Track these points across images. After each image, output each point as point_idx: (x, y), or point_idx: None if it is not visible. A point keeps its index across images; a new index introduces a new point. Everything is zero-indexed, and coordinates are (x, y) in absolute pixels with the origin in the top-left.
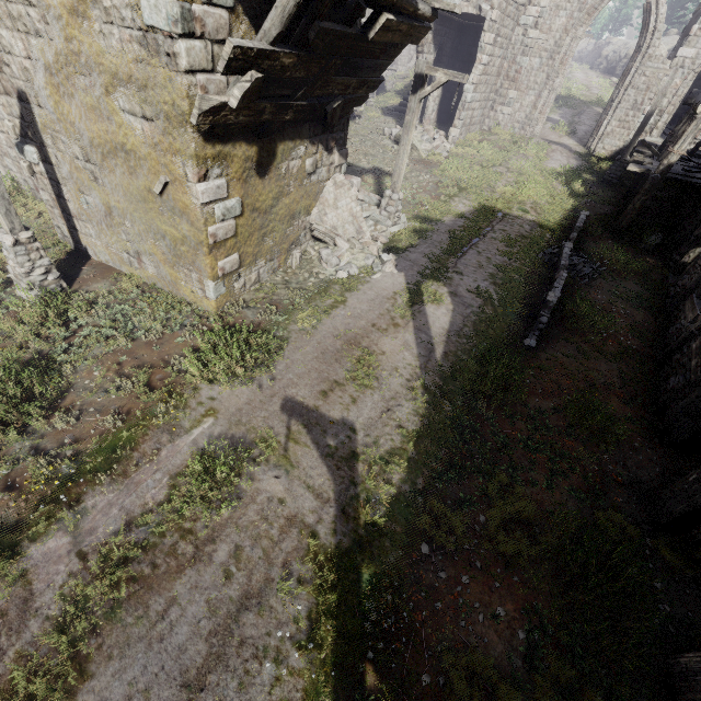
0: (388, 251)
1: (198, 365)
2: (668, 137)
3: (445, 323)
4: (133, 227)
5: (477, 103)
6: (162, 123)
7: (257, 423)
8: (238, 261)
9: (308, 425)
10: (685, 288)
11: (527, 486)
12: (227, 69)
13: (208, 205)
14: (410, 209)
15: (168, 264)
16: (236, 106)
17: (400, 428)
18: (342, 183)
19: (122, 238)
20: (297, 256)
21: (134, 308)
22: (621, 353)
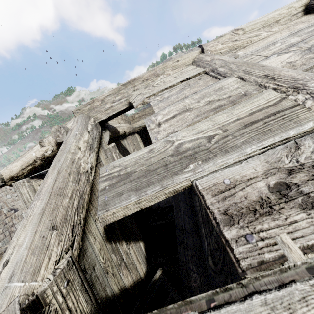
0: None
1: None
2: None
3: None
4: None
5: None
6: None
7: None
8: None
9: None
10: None
11: None
12: None
13: None
14: None
15: None
16: None
17: None
18: None
19: None
20: None
21: None
22: None
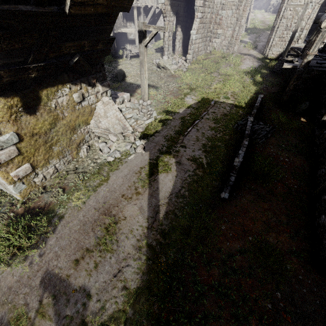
0: (141, 137)
1: None
2: (306, 44)
3: (169, 187)
4: None
5: (200, 39)
6: None
7: (18, 301)
8: (30, 167)
9: (56, 296)
10: (325, 142)
11: None
12: None
13: None
14: (160, 106)
15: None
16: None
17: (123, 290)
18: (108, 102)
19: None
20: (84, 150)
21: None
22: (287, 193)
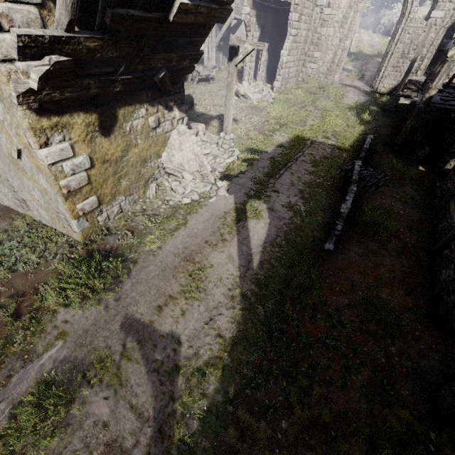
0: (223, 178)
1: (55, 294)
2: (428, 76)
3: (262, 235)
4: (13, 182)
5: (291, 63)
6: (0, 104)
7: (98, 343)
8: (96, 201)
9: (141, 341)
10: (449, 192)
11: (325, 385)
12: (22, 56)
13: (55, 164)
14: (243, 143)
15: (43, 208)
16: (37, 87)
17: (218, 337)
18: (184, 131)
19: (10, 189)
20: (153, 189)
21: (19, 243)
22: (402, 248)
